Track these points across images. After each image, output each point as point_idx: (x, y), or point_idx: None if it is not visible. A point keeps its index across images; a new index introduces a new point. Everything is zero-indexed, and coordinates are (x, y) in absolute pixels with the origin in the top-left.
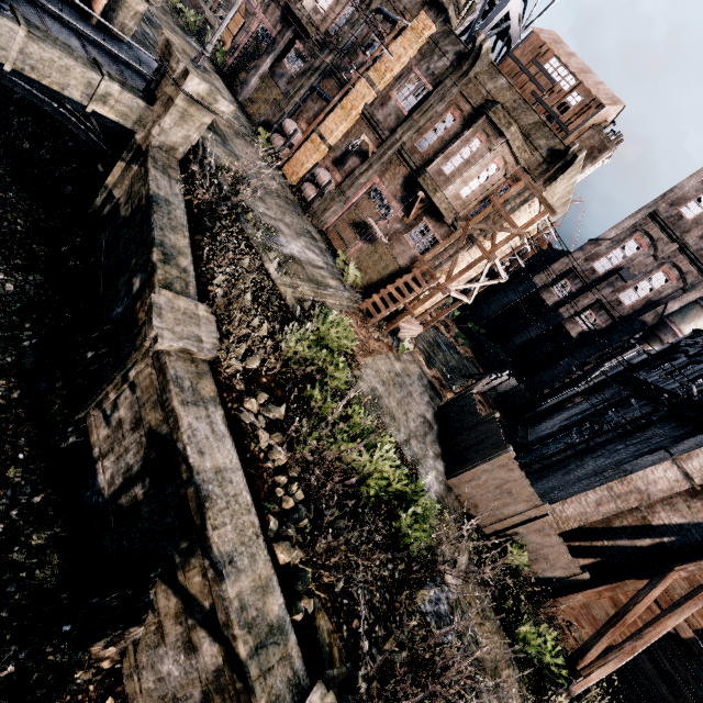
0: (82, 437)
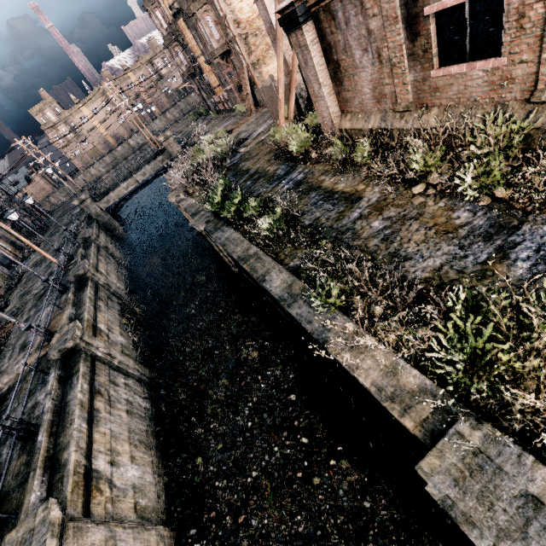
0: None
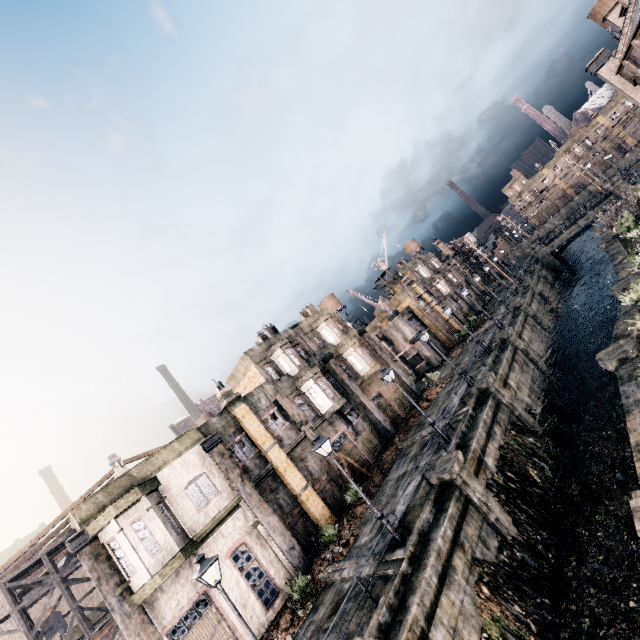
0: None
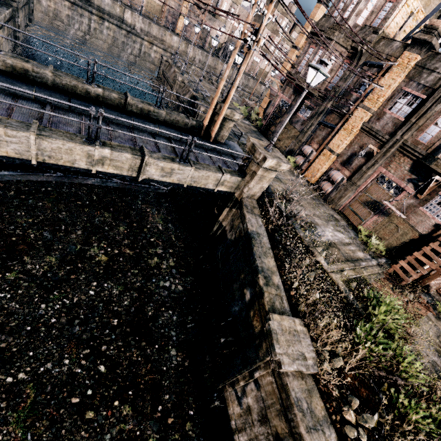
0: (222, 404)
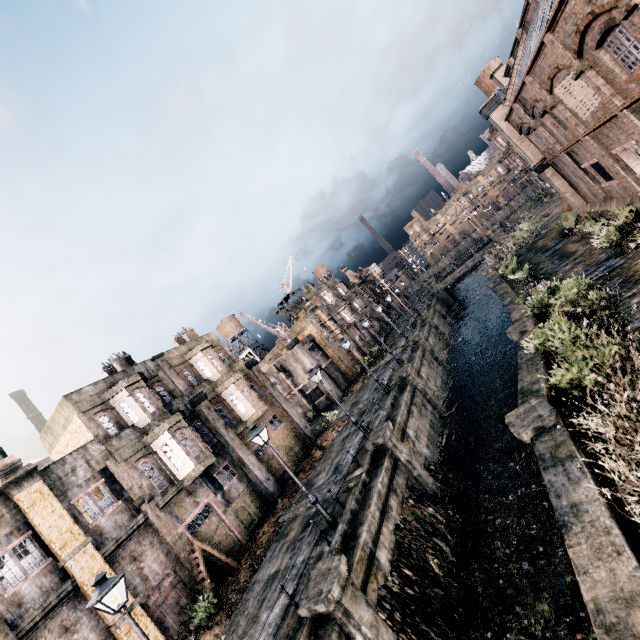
0: None
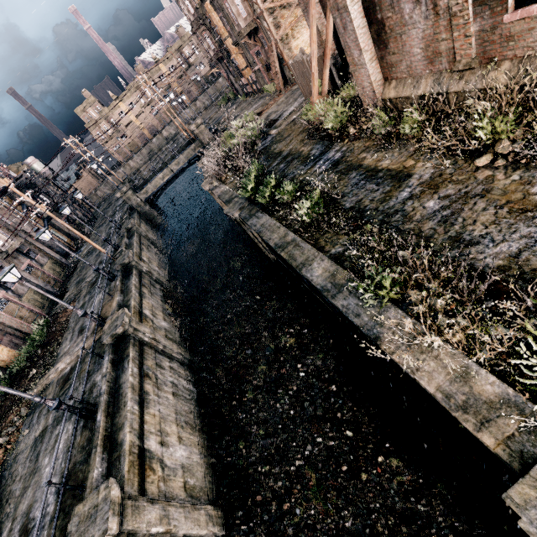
0: None
